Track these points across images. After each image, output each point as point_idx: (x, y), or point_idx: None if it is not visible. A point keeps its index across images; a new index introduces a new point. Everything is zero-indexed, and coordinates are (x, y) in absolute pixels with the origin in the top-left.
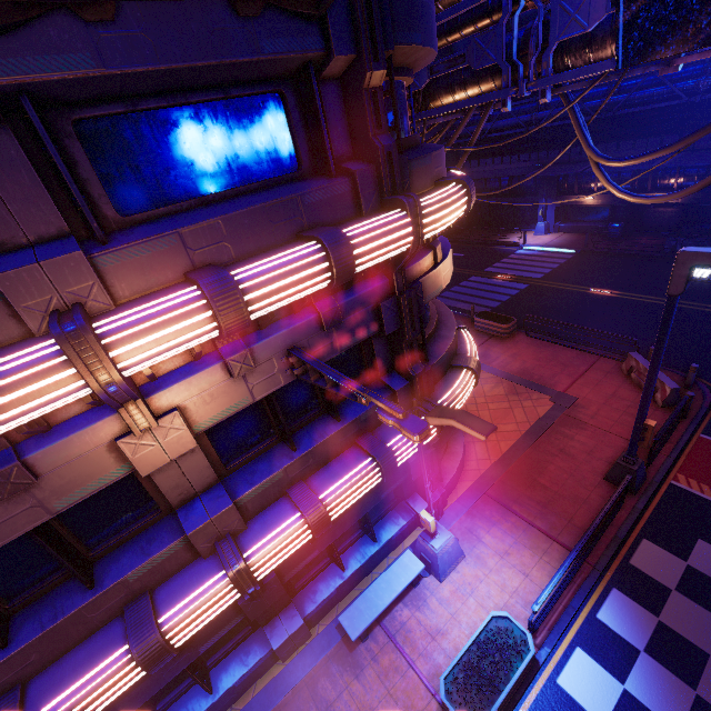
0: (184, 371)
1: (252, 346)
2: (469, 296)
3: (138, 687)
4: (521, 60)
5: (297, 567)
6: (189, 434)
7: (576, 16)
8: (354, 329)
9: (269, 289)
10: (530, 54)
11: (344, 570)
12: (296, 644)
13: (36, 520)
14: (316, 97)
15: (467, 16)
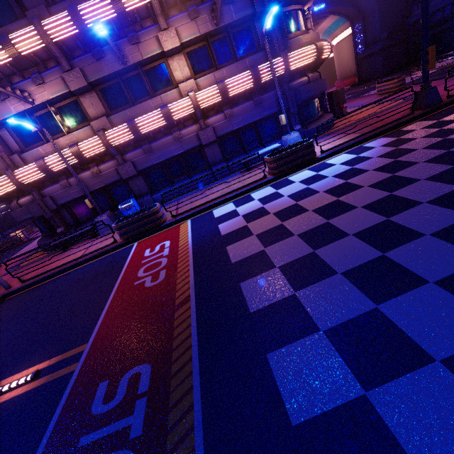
0: (177, 15)
1: (198, 8)
2: None
3: (165, 149)
4: None
5: (222, 131)
6: (178, 39)
7: None
8: (241, 8)
9: None
10: None
11: (247, 153)
12: (223, 174)
13: (139, 58)
14: None
15: None
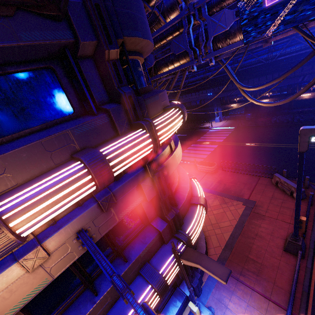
0: None
1: (45, 240)
2: (192, 153)
3: None
4: (197, 47)
5: None
6: None
7: (219, 23)
8: (126, 203)
9: (36, 210)
10: (200, 44)
11: None
12: None
13: None
14: (74, 68)
15: (167, 31)
